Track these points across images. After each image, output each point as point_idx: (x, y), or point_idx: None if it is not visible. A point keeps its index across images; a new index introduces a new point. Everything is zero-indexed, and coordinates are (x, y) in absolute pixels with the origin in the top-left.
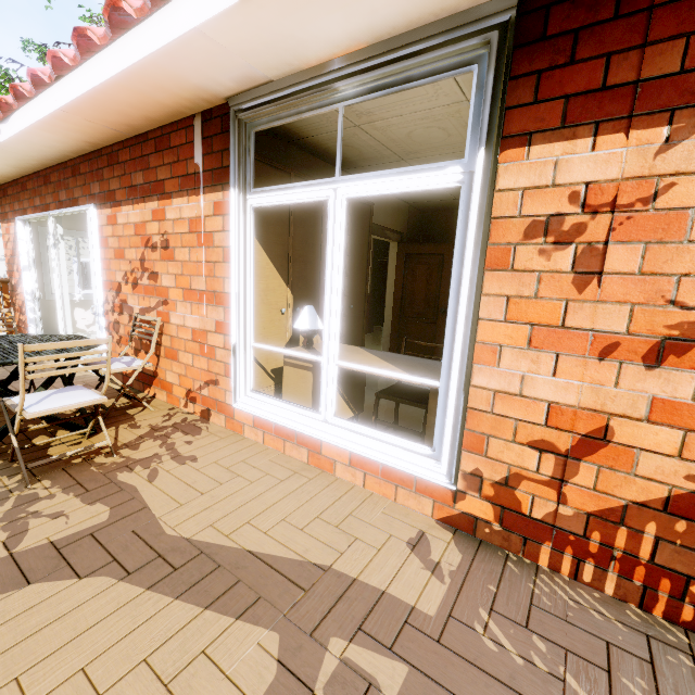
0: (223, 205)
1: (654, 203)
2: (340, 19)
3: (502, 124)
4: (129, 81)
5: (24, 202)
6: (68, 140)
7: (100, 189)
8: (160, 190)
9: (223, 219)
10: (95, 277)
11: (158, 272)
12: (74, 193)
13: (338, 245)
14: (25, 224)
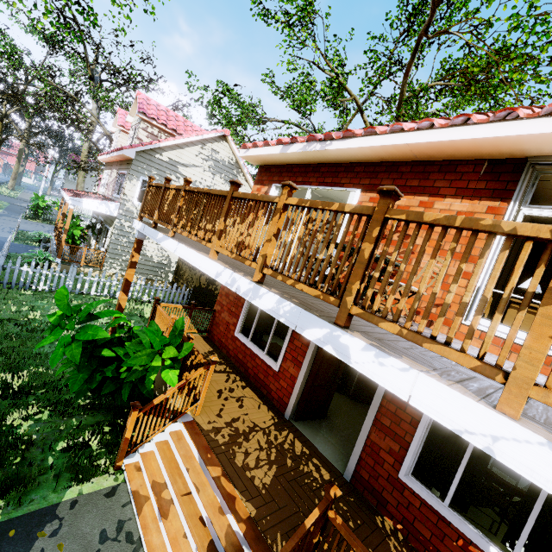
0: (497, 209)
1: None
2: None
3: None
4: (483, 141)
5: (285, 177)
6: (372, 155)
7: (370, 182)
8: (433, 192)
9: (494, 216)
10: (342, 228)
11: (410, 234)
12: (341, 180)
13: None
14: (276, 188)
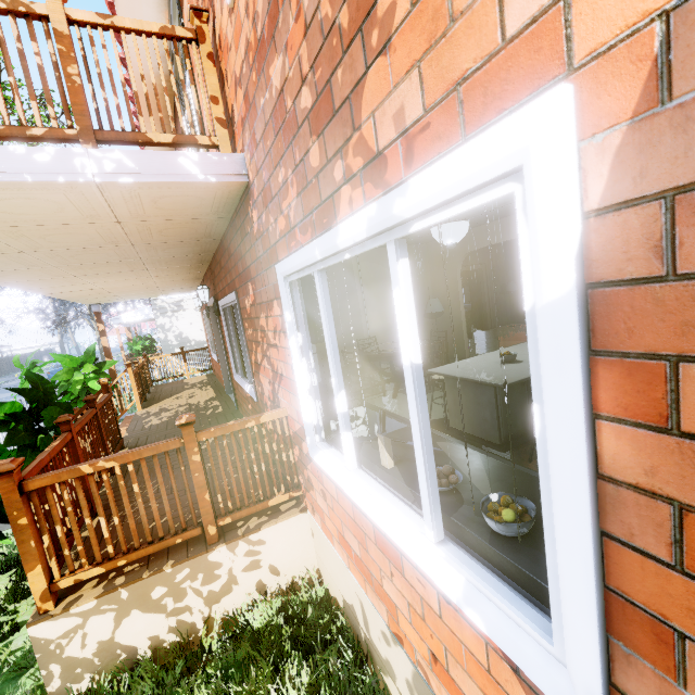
0: None
1: (191, 1)
2: (147, 8)
3: (180, 8)
4: (139, 88)
5: None
6: None
7: None
8: None
9: None
10: None
11: None
12: None
13: (193, 111)
14: None
